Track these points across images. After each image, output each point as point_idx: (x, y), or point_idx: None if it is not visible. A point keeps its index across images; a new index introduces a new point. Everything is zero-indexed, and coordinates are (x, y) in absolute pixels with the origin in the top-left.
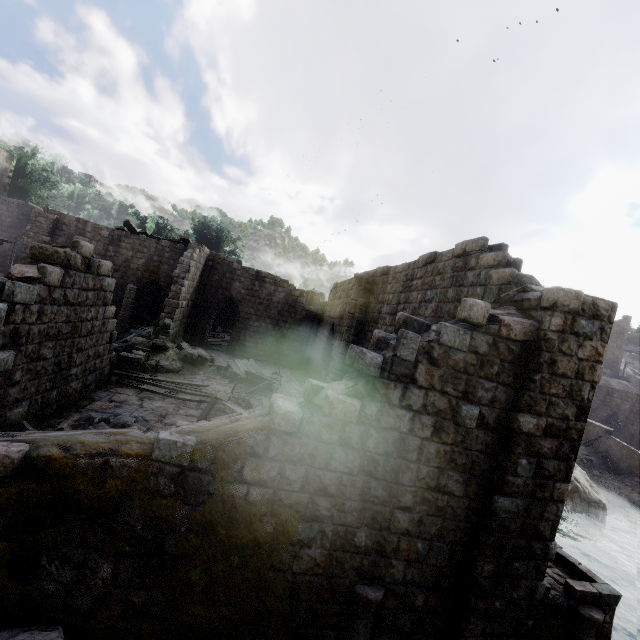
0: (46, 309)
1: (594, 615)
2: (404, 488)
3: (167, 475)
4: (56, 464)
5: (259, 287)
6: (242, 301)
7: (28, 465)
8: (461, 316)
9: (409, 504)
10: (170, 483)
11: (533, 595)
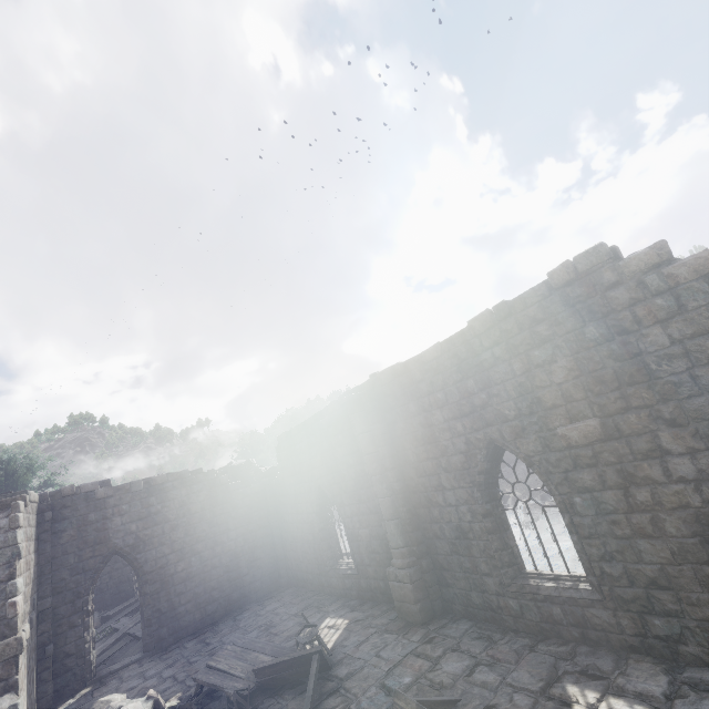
0: None
1: None
2: None
3: None
4: None
5: (160, 504)
6: (139, 544)
7: None
8: None
9: None
10: None
11: None
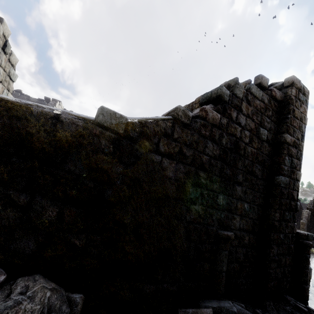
0: None
1: (310, 242)
2: (238, 171)
3: (107, 138)
4: (8, 104)
5: None
6: None
7: None
8: (257, 83)
9: (241, 180)
10: (109, 144)
11: (293, 231)
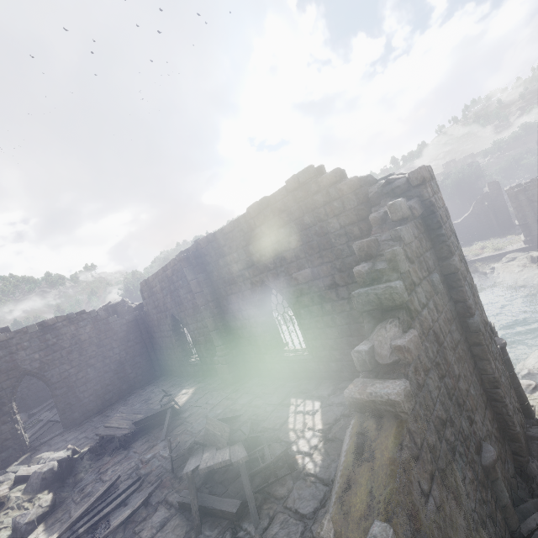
0: None
1: (503, 342)
2: (452, 364)
3: None
4: None
5: (55, 338)
6: (44, 366)
7: None
8: (398, 217)
9: (457, 372)
10: None
11: (501, 358)
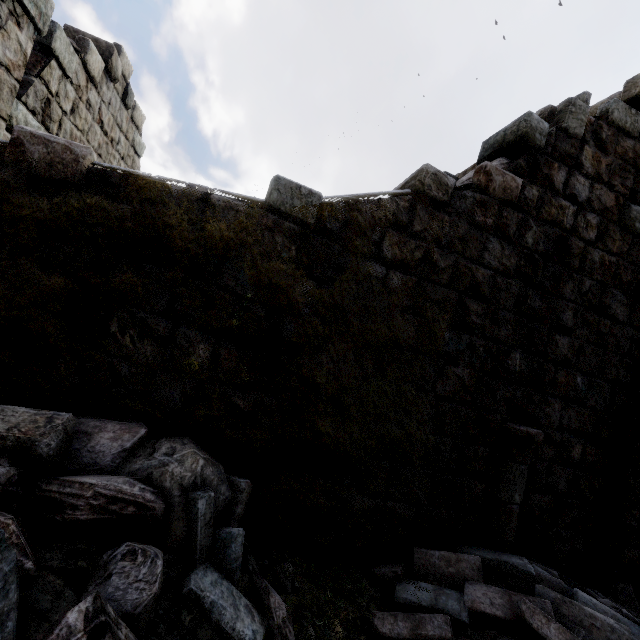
0: (80, 108)
1: None
2: (564, 303)
3: (286, 232)
4: (138, 180)
5: None
6: None
7: (97, 175)
8: (630, 95)
9: (569, 324)
10: (290, 244)
11: None
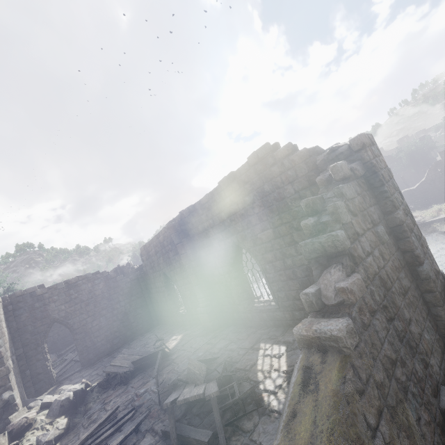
0: None
1: None
2: (401, 308)
3: None
4: None
5: (76, 293)
6: (68, 315)
7: None
8: (340, 177)
9: (408, 316)
10: None
11: None
